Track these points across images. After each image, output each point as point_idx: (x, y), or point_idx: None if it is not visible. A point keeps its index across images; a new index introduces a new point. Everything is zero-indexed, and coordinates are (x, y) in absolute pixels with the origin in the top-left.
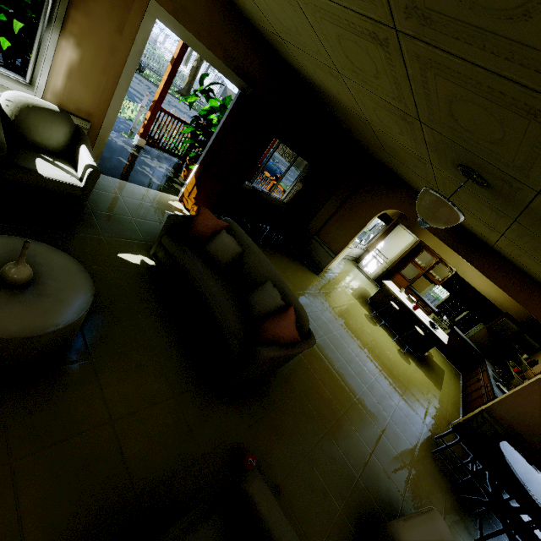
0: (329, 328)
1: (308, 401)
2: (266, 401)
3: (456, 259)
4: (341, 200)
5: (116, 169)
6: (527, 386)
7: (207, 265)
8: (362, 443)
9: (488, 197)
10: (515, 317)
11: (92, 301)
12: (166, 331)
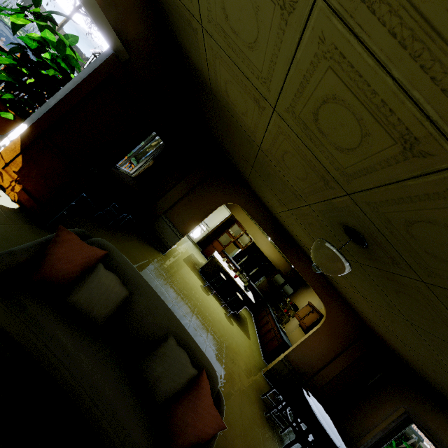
0: (185, 320)
1: None
2: None
3: (254, 231)
4: (192, 186)
5: None
6: (308, 338)
7: (74, 328)
8: None
9: (349, 246)
10: (282, 272)
11: None
12: None
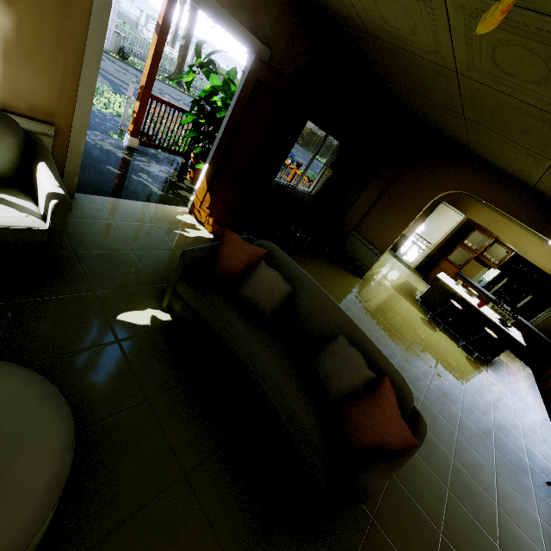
0: (393, 352)
1: (405, 487)
2: (358, 513)
3: (515, 237)
4: (384, 185)
5: (104, 183)
6: None
7: (246, 317)
8: (484, 535)
9: None
10: None
11: (71, 460)
12: (201, 437)
